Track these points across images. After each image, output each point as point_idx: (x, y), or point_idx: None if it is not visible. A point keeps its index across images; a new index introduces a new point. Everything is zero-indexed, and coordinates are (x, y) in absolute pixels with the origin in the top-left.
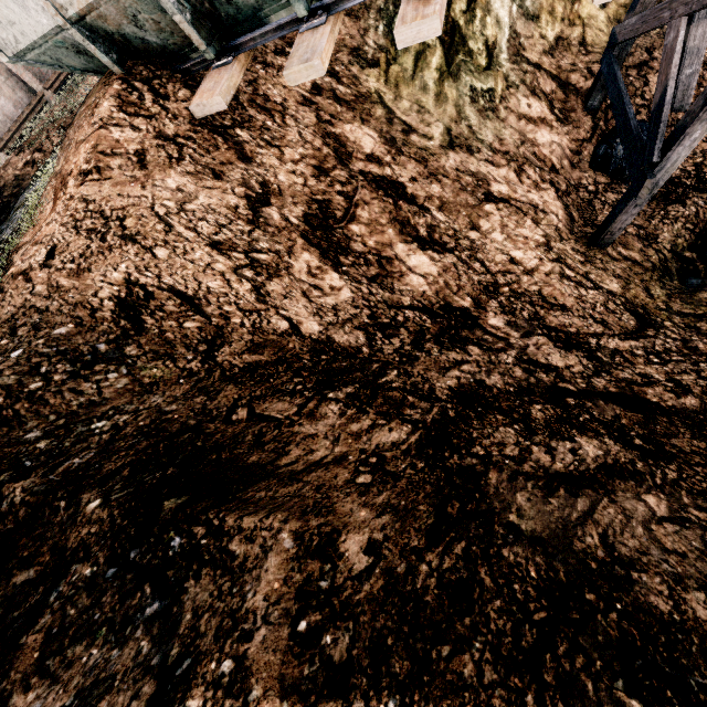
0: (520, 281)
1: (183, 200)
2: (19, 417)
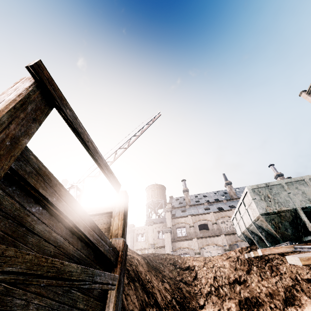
0: None
1: (222, 266)
2: (162, 259)
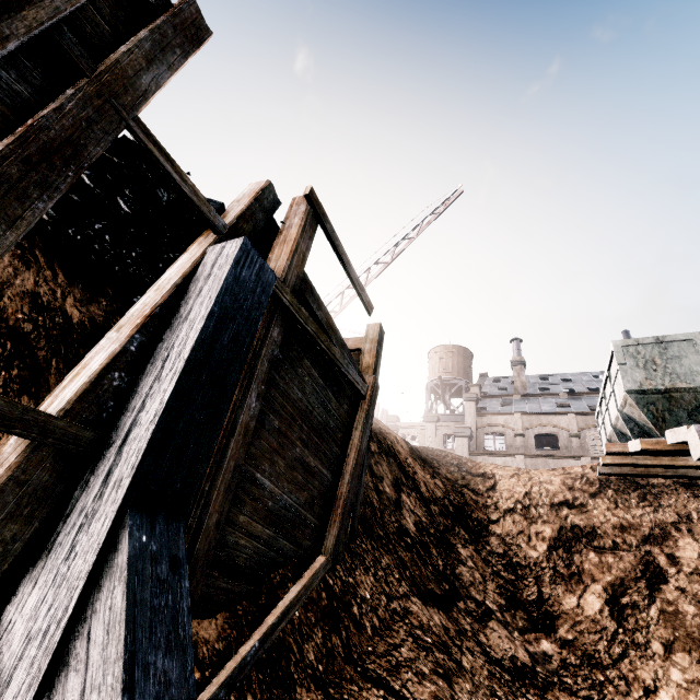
0: (622, 694)
1: (546, 482)
2: (439, 456)
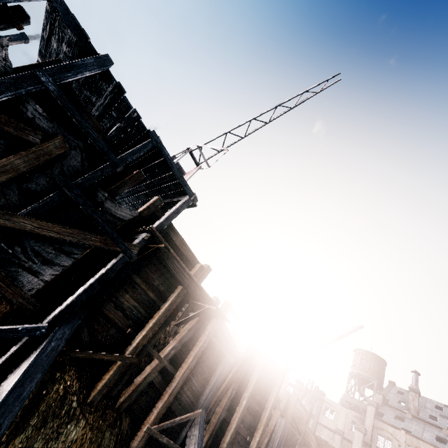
0: None
1: None
2: None
